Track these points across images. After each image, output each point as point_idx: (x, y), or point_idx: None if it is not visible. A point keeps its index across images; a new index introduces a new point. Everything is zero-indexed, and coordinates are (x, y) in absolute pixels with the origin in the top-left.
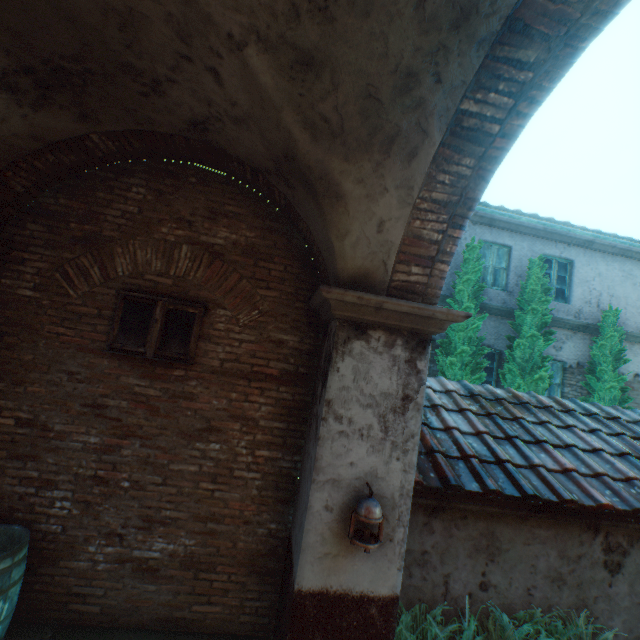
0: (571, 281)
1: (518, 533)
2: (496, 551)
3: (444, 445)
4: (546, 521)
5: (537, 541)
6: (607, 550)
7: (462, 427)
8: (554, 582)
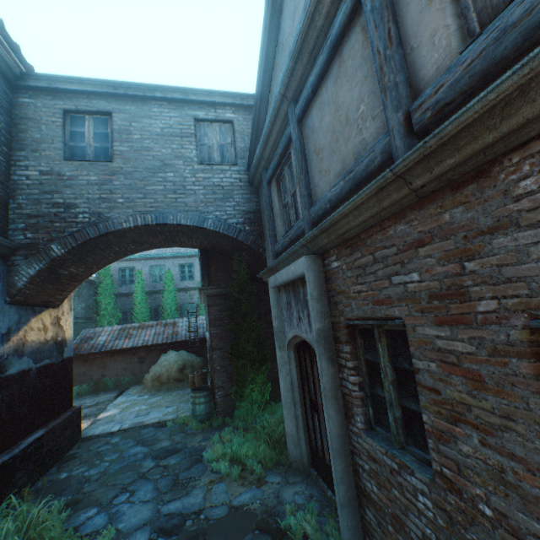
0: (194, 271)
1: (112, 360)
2: (106, 366)
3: (90, 345)
4: (120, 356)
5: (118, 361)
6: (140, 358)
7: (103, 339)
8: (125, 370)
